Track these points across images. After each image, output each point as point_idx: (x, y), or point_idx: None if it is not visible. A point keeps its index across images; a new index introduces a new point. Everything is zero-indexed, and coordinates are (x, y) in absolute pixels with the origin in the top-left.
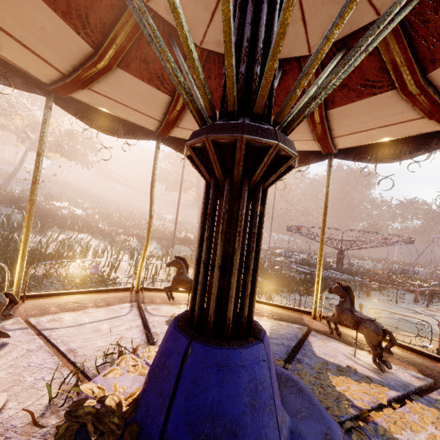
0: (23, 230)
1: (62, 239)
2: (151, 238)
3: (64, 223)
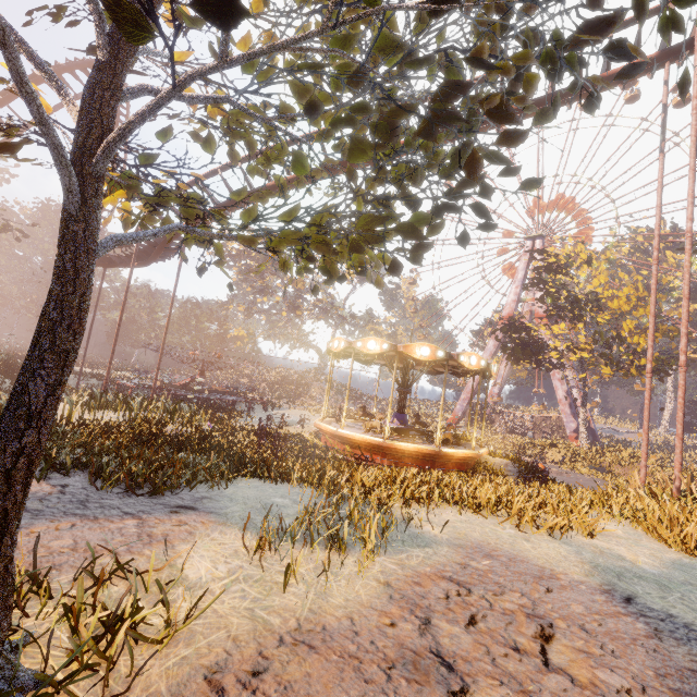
0: None
1: None
2: None
3: None
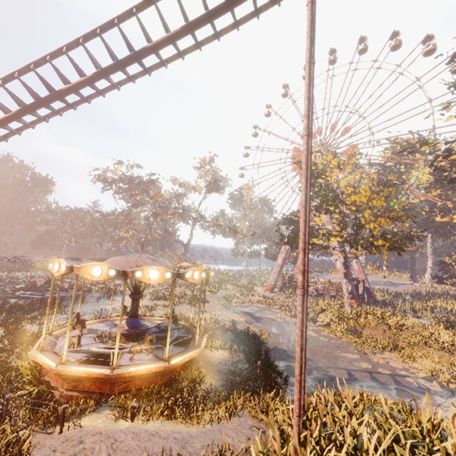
0: None
1: None
2: None
3: None
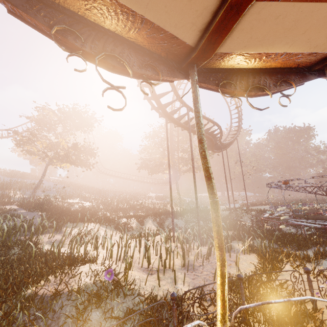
0: (40, 232)
1: (75, 232)
2: (146, 216)
3: (76, 217)
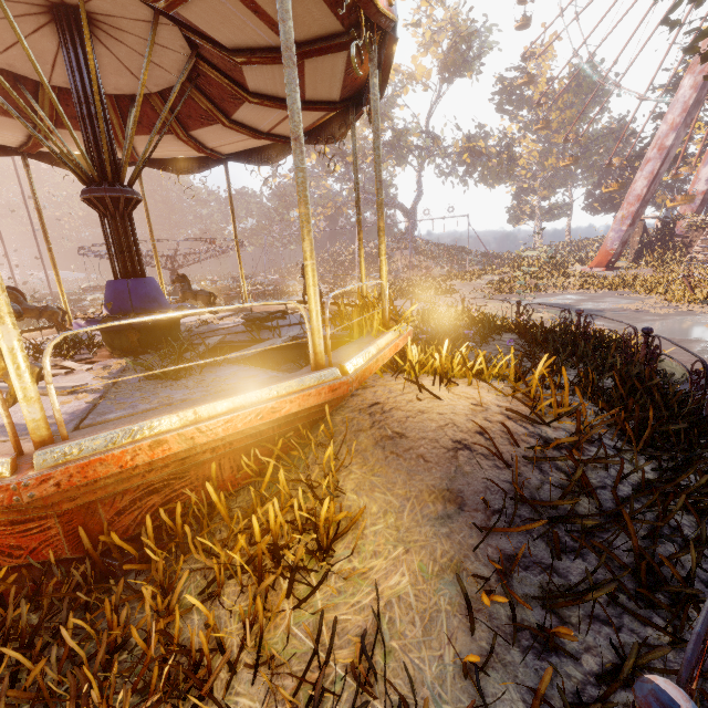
0: None
1: None
2: None
3: None
